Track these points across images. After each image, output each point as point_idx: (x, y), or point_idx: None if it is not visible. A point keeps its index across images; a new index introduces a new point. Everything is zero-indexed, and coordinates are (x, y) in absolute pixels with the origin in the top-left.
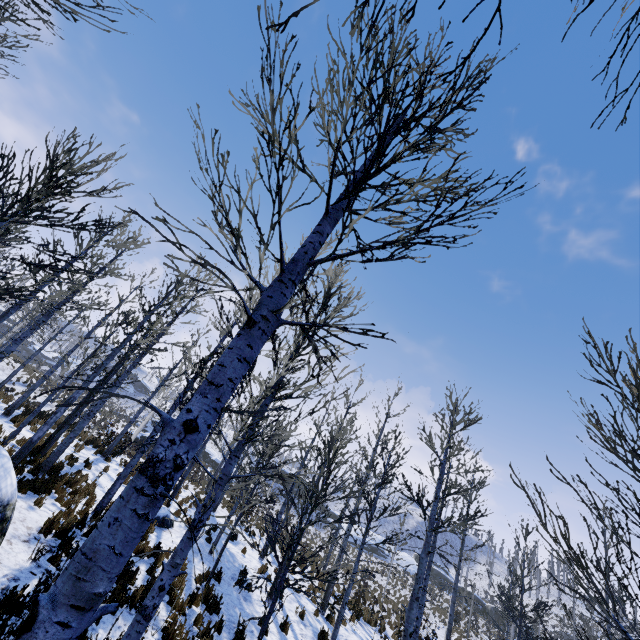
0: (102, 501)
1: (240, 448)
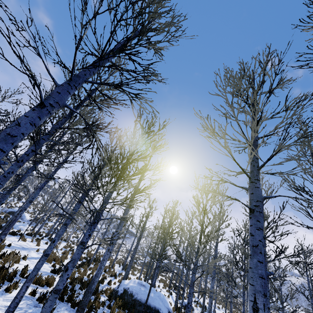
0: (175, 303)
1: (244, 291)
